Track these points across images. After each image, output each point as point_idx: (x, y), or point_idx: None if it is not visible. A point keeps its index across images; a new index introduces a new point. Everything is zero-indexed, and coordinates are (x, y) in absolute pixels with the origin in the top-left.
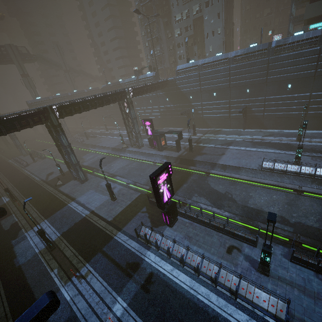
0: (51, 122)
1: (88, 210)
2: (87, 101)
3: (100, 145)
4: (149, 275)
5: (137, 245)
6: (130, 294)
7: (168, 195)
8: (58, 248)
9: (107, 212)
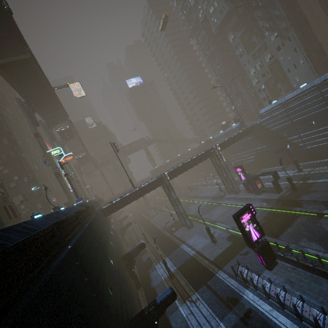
0: (165, 183)
1: (195, 251)
2: (185, 164)
3: (201, 195)
4: (248, 310)
5: (236, 283)
6: (230, 323)
7: (256, 234)
8: (176, 278)
9: (210, 253)
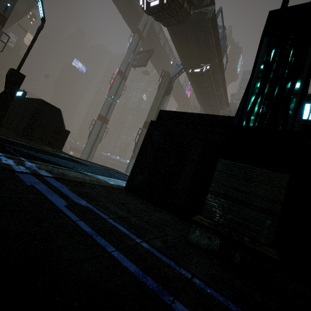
0: None
1: None
2: None
3: None
4: None
5: None
6: None
7: None
8: None
9: None
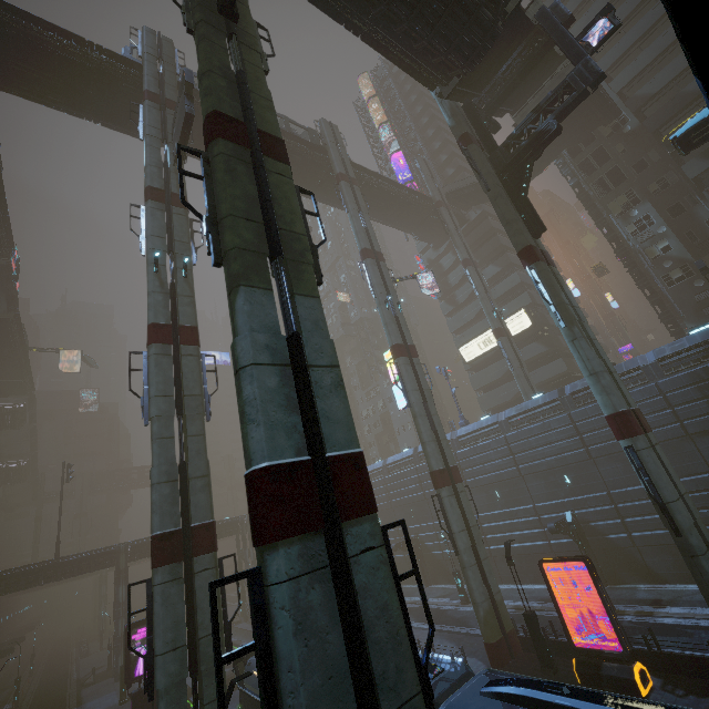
0: (117, 564)
1: None
2: None
3: None
4: None
5: None
6: None
7: None
8: None
9: None
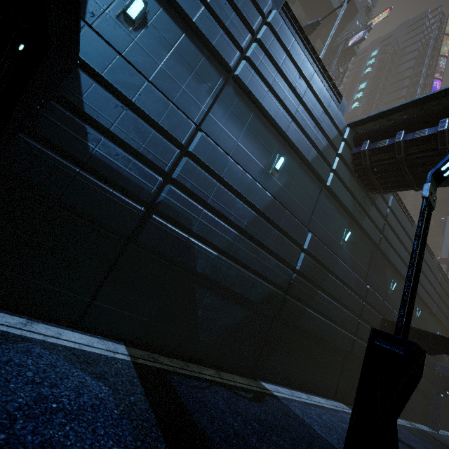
0: None
1: None
2: None
3: None
4: None
5: None
6: None
7: None
8: None
9: None
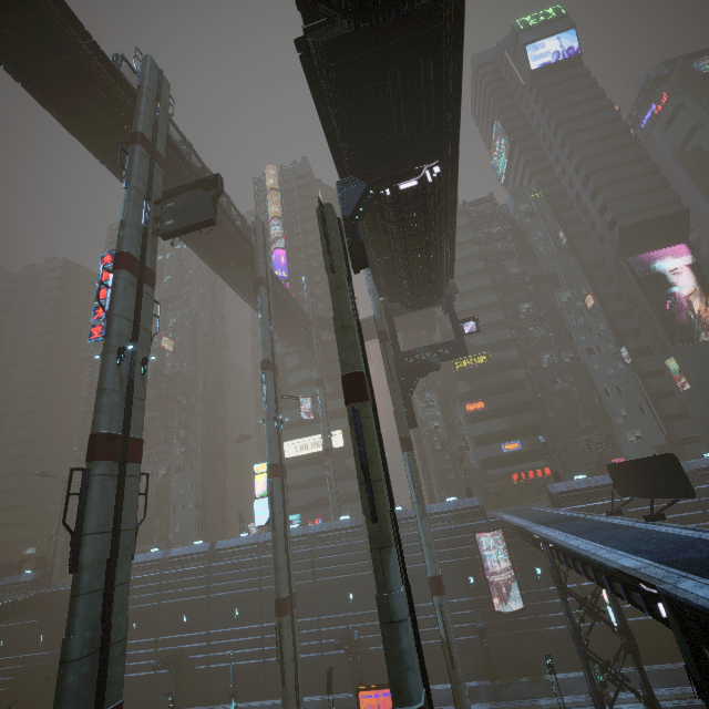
0: None
1: None
2: None
3: None
4: None
5: None
6: None
7: None
8: None
9: None
